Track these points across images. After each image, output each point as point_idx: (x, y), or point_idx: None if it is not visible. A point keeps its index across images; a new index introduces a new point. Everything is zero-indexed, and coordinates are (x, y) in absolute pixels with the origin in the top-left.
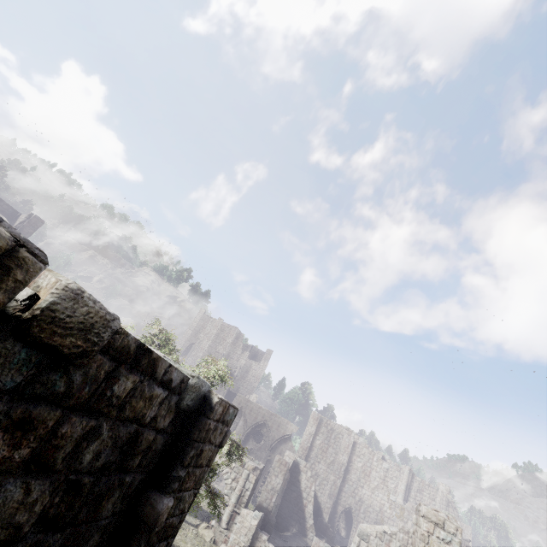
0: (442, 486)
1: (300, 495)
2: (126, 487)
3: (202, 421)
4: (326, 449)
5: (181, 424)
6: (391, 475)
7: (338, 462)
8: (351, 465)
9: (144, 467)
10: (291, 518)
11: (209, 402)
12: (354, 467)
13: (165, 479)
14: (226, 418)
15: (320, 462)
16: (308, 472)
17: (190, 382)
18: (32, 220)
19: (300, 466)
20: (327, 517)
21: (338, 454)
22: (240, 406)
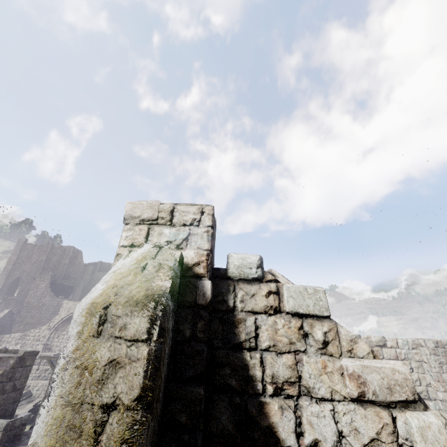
0: None
1: None
2: None
3: None
4: None
5: None
6: None
7: None
8: None
9: None
10: None
11: None
12: None
13: None
14: None
15: None
16: None
17: None
18: None
19: None
20: None
21: None
22: (70, 313)
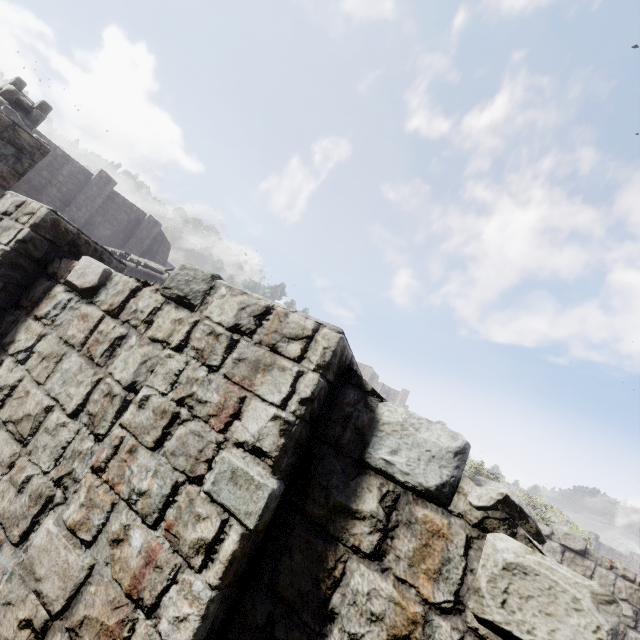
0: (637, 557)
1: None
2: None
3: None
4: None
5: None
6: None
7: None
8: None
9: None
10: None
11: None
12: None
13: None
14: None
15: None
16: None
17: None
18: None
19: None
20: None
21: None
22: None
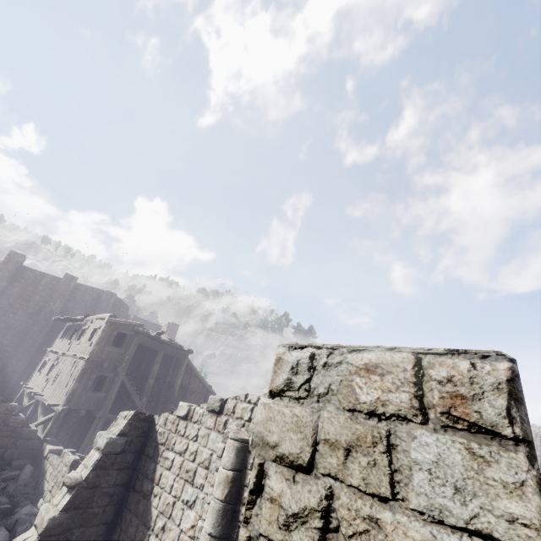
0: None
1: None
2: None
3: None
4: None
5: None
6: None
7: None
8: None
9: None
10: None
11: None
12: None
13: None
14: None
15: None
16: None
17: None
18: (171, 327)
19: None
20: None
21: None
22: None
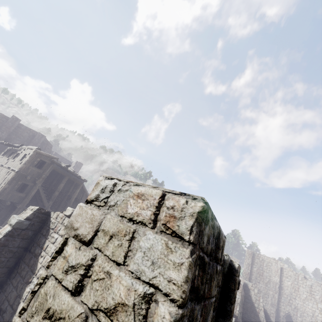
0: None
1: (253, 305)
2: (213, 318)
3: (234, 278)
4: (262, 273)
5: (222, 280)
6: (314, 289)
7: (272, 282)
8: (283, 283)
9: (216, 306)
10: (250, 320)
11: (233, 267)
12: (285, 285)
13: (225, 312)
14: (239, 273)
15: (259, 282)
16: (255, 290)
17: (225, 258)
18: (78, 164)
19: (248, 286)
20: (274, 320)
21: (271, 276)
22: None
